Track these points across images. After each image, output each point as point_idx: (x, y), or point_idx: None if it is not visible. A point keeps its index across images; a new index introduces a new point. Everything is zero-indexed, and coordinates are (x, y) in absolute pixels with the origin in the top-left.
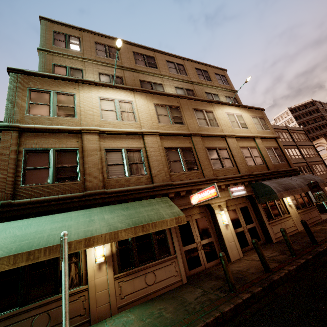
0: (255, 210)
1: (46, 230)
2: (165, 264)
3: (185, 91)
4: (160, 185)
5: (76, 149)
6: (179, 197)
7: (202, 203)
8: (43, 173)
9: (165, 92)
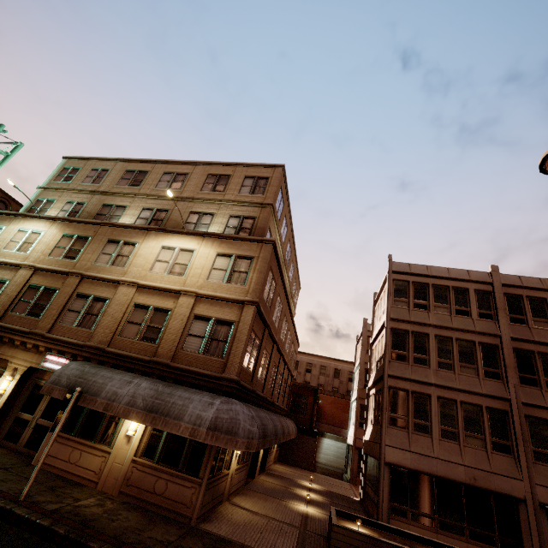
0: None
1: None
2: None
3: (154, 212)
4: None
5: None
6: None
7: None
8: None
9: (87, 220)
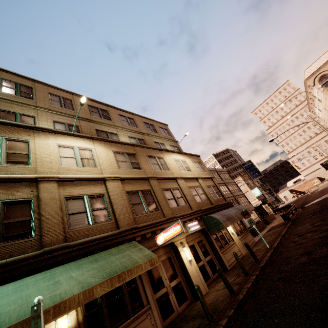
0: (209, 242)
1: None
2: (140, 319)
3: (137, 140)
4: (126, 229)
5: (30, 199)
6: (145, 240)
7: (168, 241)
8: None
9: (122, 141)
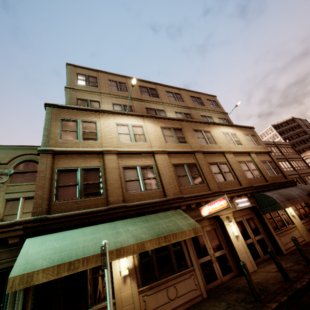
0: (260, 221)
1: (80, 242)
2: (184, 277)
3: (183, 115)
4: (172, 198)
5: (99, 168)
6: (190, 209)
7: (213, 214)
8: (72, 190)
9: (168, 117)
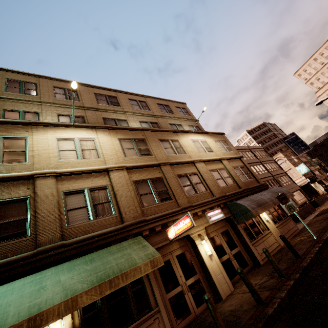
0: (236, 232)
1: None
2: (146, 324)
3: (149, 124)
4: (132, 223)
5: (26, 198)
6: (154, 233)
7: (179, 236)
8: None
9: (129, 127)
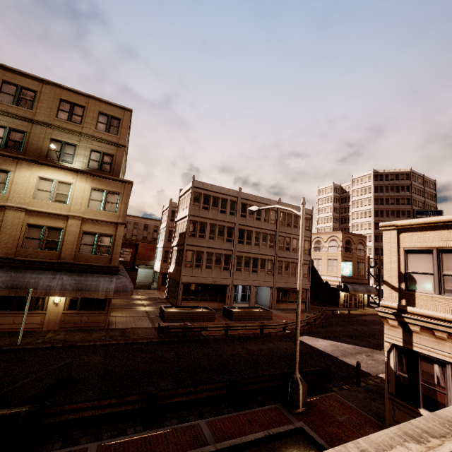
0: None
1: None
2: None
3: (8, 131)
4: None
5: None
6: None
7: None
8: None
9: None
